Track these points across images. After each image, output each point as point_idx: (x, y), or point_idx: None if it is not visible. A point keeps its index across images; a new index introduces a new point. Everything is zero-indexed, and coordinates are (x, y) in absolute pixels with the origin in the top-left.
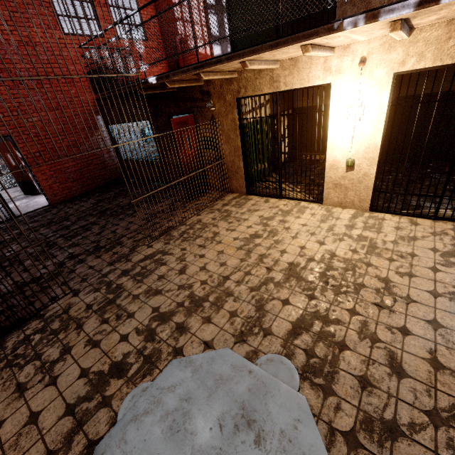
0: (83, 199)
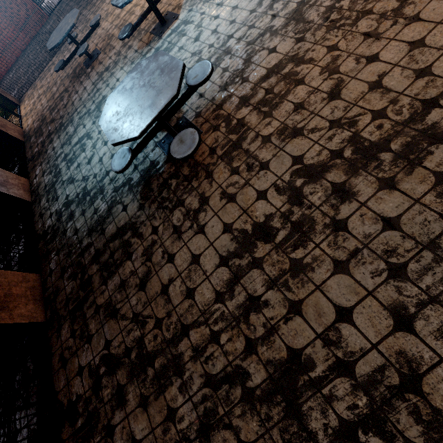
0: None
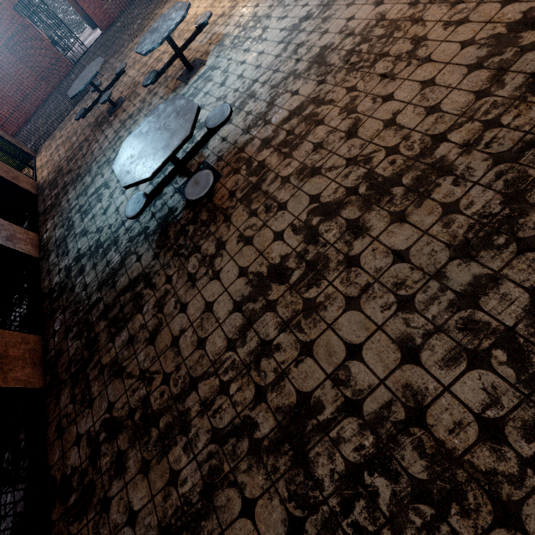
0: (118, 20)
